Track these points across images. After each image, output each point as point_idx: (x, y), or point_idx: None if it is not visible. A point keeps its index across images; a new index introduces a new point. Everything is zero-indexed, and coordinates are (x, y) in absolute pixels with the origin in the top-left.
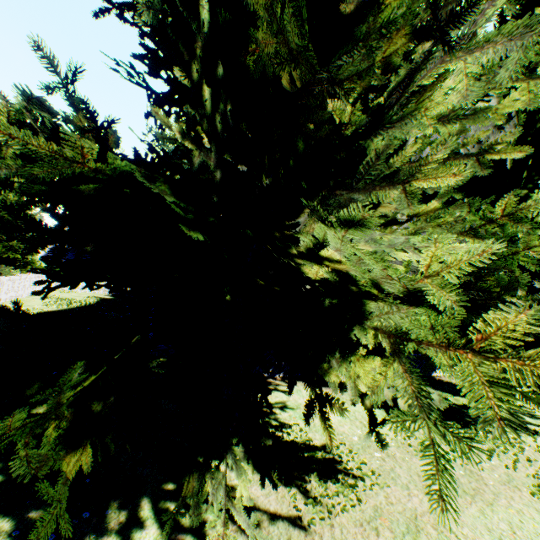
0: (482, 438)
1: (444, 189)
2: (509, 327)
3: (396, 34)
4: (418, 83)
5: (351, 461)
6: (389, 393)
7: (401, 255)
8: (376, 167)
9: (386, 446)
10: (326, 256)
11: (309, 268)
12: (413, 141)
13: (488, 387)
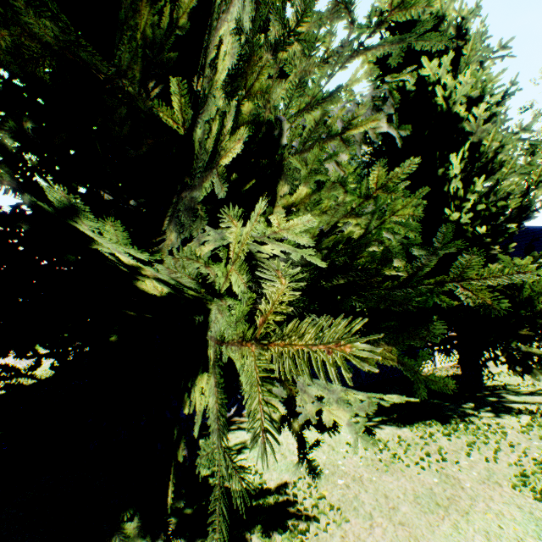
0: (462, 431)
1: (303, 171)
2: (278, 300)
3: (142, 4)
4: (209, 59)
5: (308, 499)
6: (313, 409)
7: (266, 248)
8: (201, 157)
9: (320, 475)
10: (130, 263)
11: (145, 284)
12: (287, 135)
13: (260, 388)
